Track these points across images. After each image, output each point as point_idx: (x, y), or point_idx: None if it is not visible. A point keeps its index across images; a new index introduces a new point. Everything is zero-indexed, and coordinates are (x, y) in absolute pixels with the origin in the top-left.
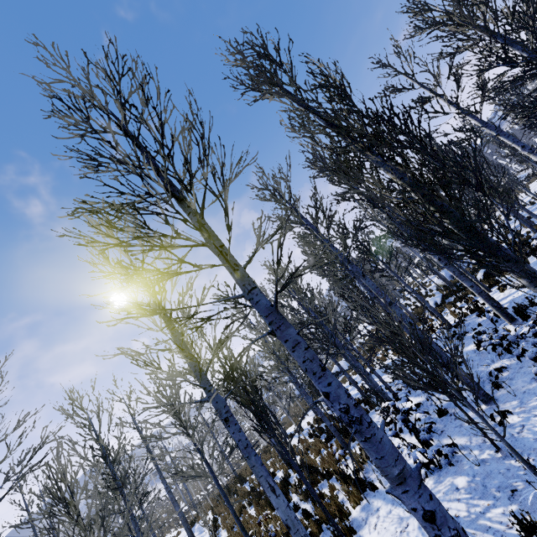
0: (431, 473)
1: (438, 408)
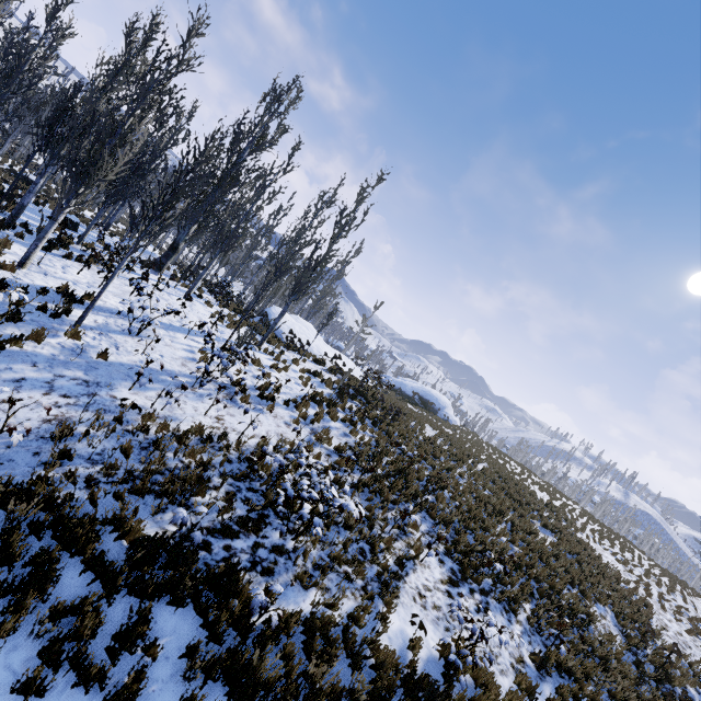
0: None
1: None
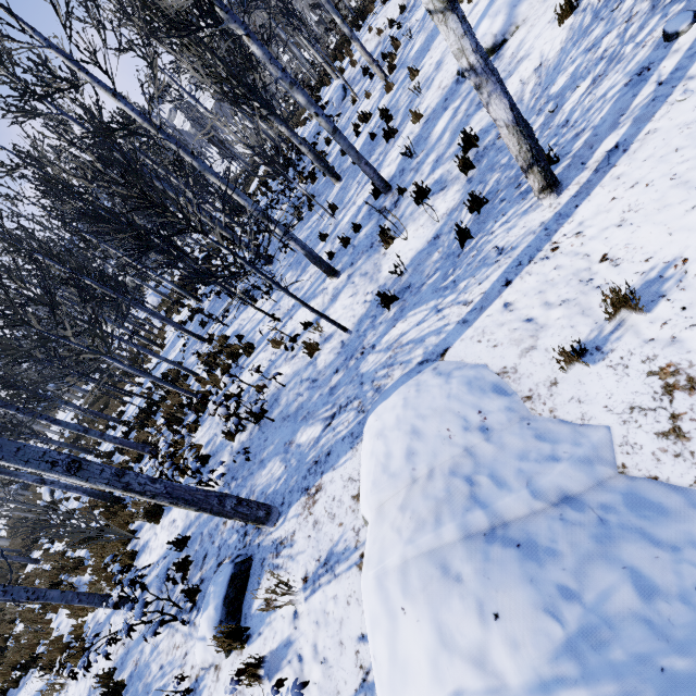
0: (270, 296)
1: (246, 290)
